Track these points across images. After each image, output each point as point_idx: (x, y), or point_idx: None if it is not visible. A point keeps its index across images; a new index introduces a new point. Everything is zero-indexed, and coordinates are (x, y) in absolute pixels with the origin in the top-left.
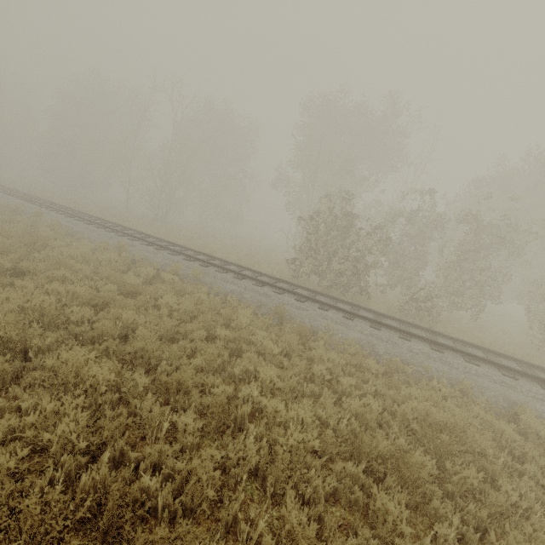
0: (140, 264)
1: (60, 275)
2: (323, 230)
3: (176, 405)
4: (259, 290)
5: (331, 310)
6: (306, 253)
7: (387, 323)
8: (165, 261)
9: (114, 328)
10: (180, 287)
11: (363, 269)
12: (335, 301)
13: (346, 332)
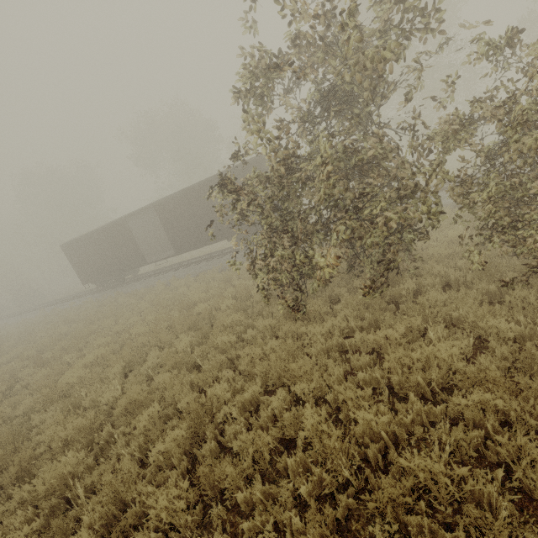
0: None
1: None
2: None
3: None
4: None
5: None
6: None
7: None
8: None
9: None
10: None
11: None
12: None
13: None
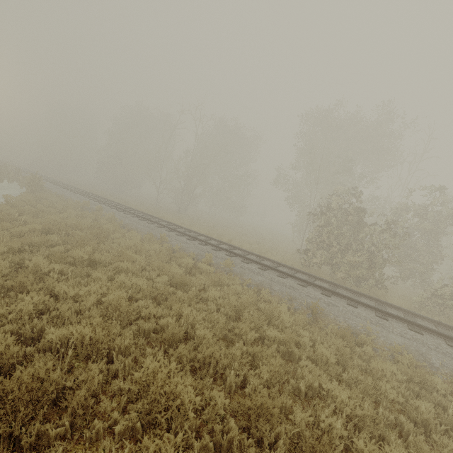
0: (180, 254)
1: (123, 266)
2: (335, 224)
3: (258, 435)
4: (285, 282)
5: (360, 306)
6: (317, 244)
7: (422, 324)
8: (198, 251)
9: (180, 328)
10: (218, 278)
11: (379, 263)
12: (358, 296)
13: (387, 335)
